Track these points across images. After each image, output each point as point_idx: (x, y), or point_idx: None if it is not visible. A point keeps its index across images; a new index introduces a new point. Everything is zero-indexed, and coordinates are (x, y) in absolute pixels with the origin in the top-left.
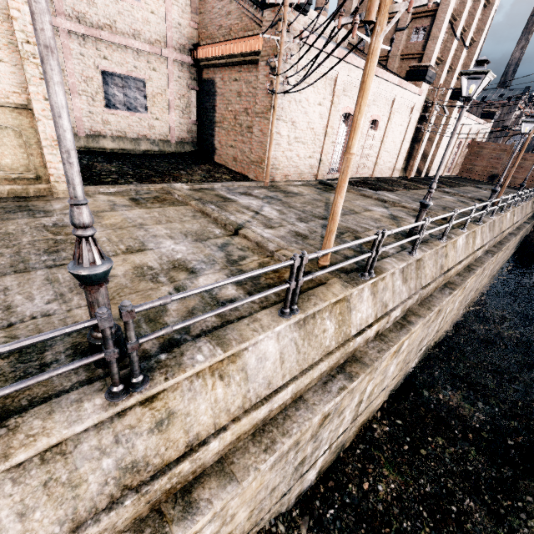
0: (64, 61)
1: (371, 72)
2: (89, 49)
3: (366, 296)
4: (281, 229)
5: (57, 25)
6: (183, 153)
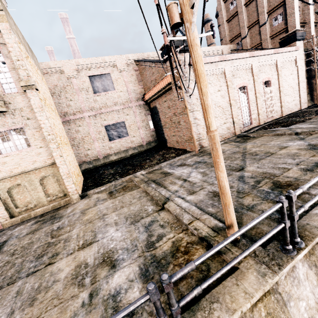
0: (89, 129)
1: (198, 59)
2: (98, 119)
3: (303, 273)
4: (201, 193)
5: (84, 116)
6: (151, 148)
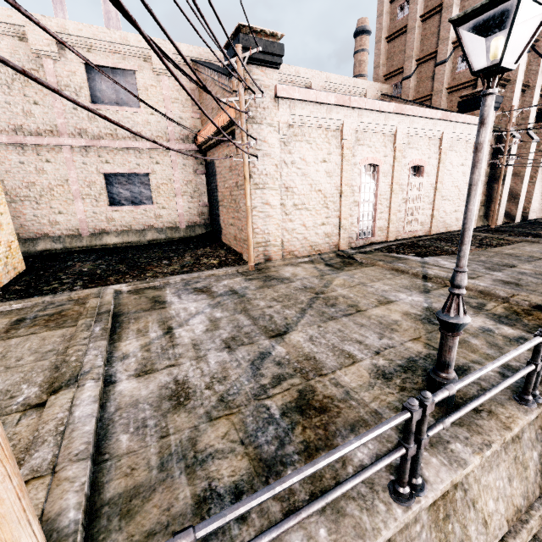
0: (68, 172)
1: None
2: (92, 158)
3: None
4: (158, 377)
5: (60, 143)
6: (193, 236)
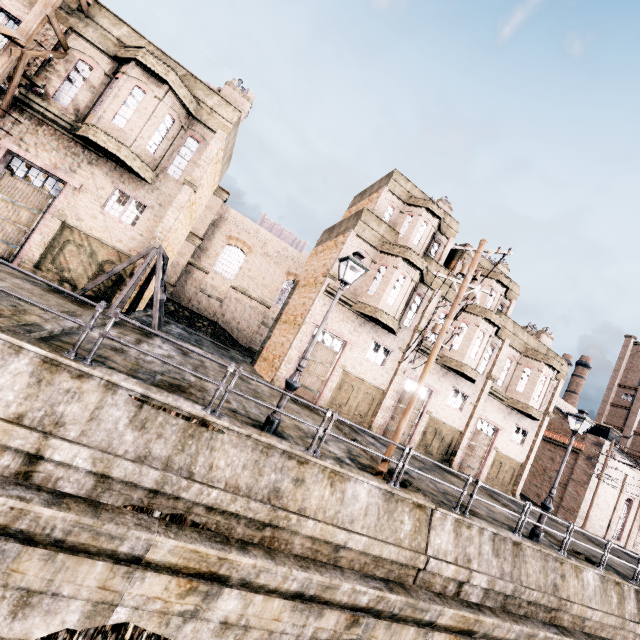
0: None
1: None
2: None
3: None
4: None
5: None
6: None
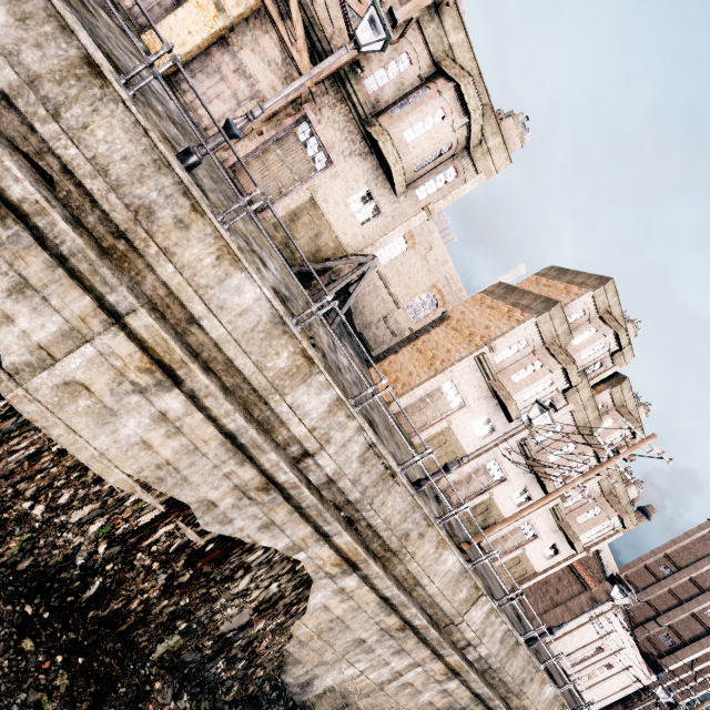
0: None
1: None
2: None
3: None
4: None
5: None
6: None
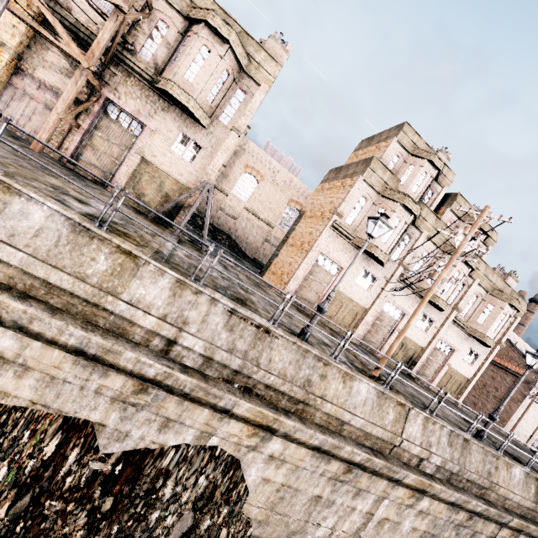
0: None
1: None
2: None
3: None
4: None
5: None
6: None
